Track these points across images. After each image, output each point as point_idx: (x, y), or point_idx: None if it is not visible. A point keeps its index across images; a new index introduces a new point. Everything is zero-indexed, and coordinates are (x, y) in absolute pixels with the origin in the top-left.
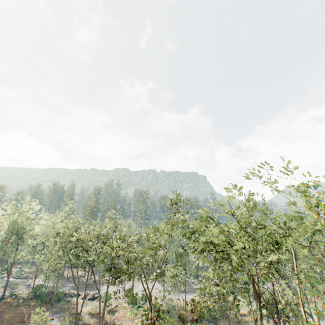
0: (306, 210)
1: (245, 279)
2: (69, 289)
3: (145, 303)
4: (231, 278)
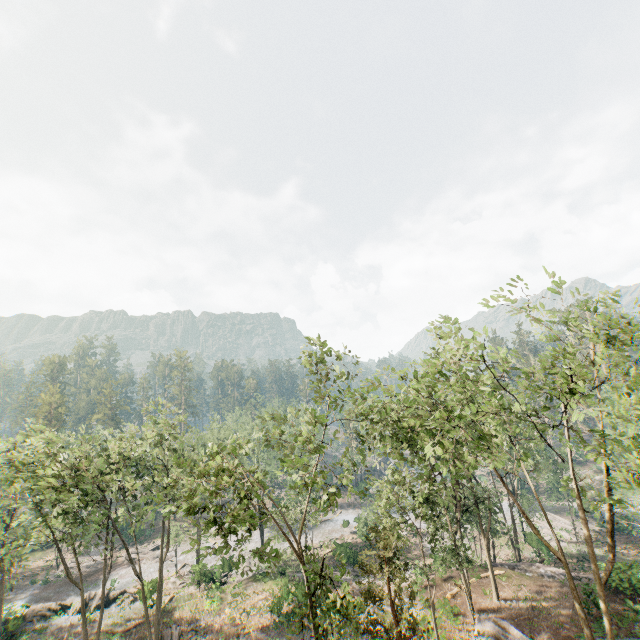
0: (591, 340)
1: (500, 464)
2: (26, 604)
3: (229, 575)
4: (457, 472)
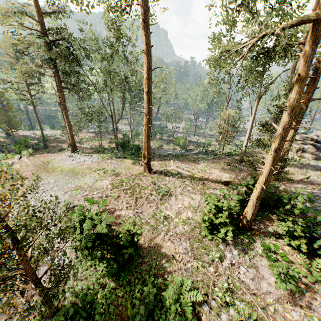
0: None
1: None
2: None
3: None
4: None
